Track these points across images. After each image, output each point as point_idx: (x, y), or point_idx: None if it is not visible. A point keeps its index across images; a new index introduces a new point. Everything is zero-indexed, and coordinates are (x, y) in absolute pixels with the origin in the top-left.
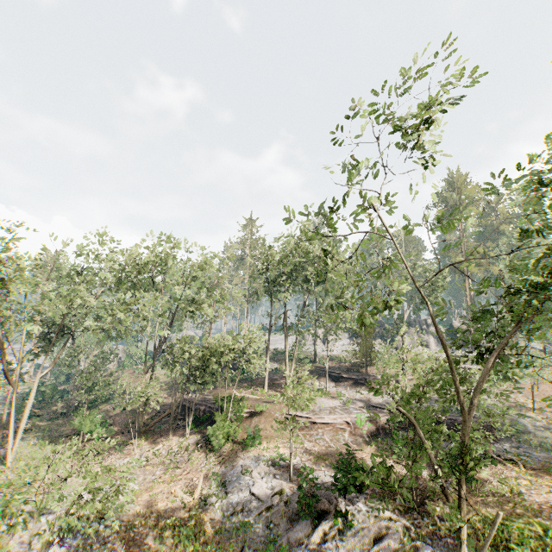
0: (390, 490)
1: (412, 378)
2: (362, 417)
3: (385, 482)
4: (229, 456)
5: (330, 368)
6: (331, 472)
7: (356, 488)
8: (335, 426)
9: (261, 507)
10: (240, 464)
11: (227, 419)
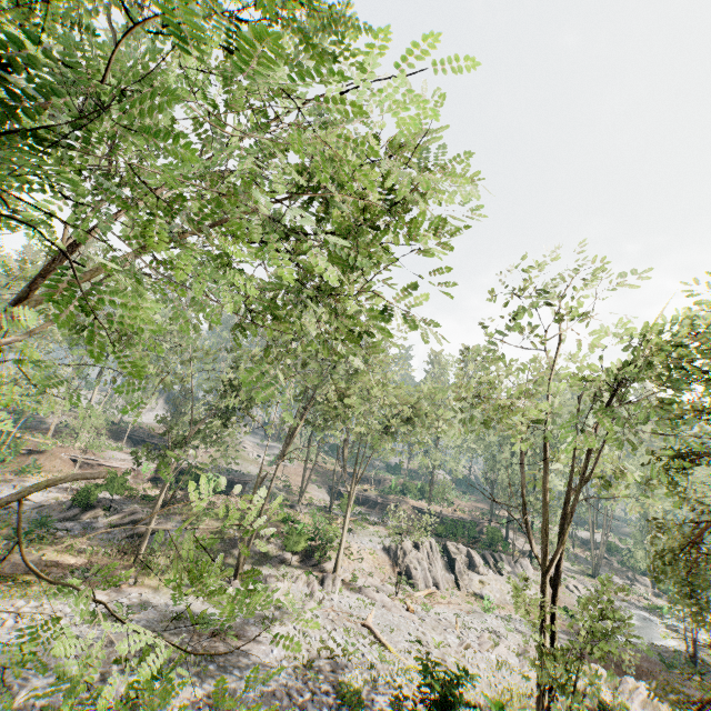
0: (149, 500)
1: (210, 451)
2: (149, 466)
3: (148, 496)
4: (0, 479)
5: (134, 432)
6: (107, 493)
7: (124, 500)
8: (121, 470)
9: (36, 506)
10: (13, 484)
11: (3, 450)
